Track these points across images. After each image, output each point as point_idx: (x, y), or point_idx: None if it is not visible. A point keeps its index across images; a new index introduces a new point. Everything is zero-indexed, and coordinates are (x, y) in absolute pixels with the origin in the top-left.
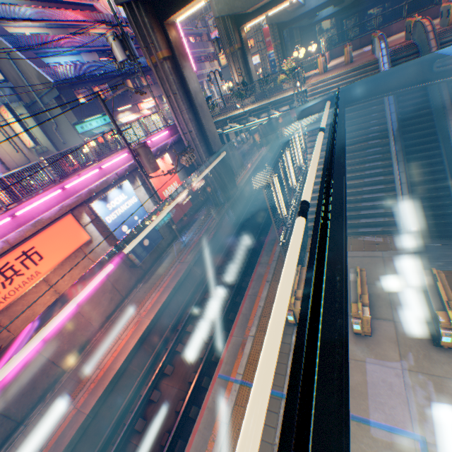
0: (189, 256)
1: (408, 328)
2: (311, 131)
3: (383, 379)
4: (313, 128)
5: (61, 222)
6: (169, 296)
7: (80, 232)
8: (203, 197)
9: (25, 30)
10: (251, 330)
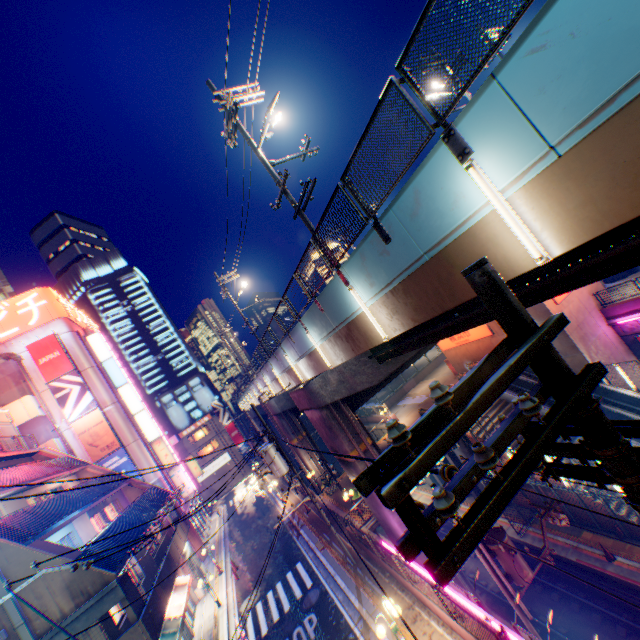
0: None
1: None
2: None
3: None
4: None
5: None
6: None
7: None
8: None
9: None
10: None
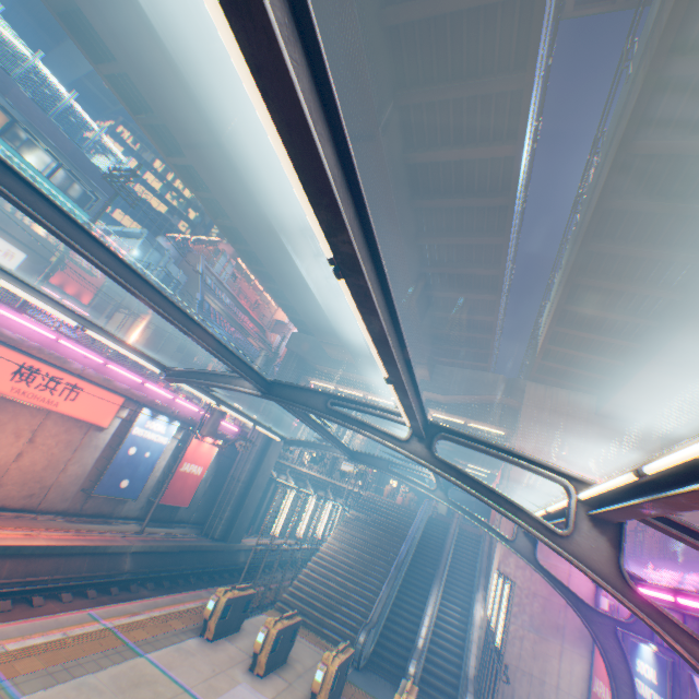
0: (140, 539)
1: (298, 692)
2: (346, 521)
3: (246, 697)
4: (349, 521)
5: (115, 396)
6: (86, 546)
7: (111, 414)
8: (202, 516)
9: (214, 303)
10: (155, 612)
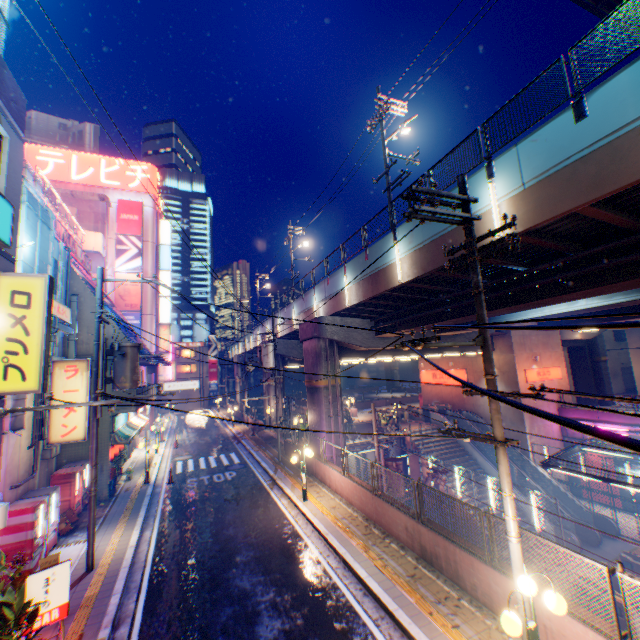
0: None
1: None
2: (439, 468)
3: None
4: (436, 466)
5: None
6: None
7: None
8: None
9: None
10: None
